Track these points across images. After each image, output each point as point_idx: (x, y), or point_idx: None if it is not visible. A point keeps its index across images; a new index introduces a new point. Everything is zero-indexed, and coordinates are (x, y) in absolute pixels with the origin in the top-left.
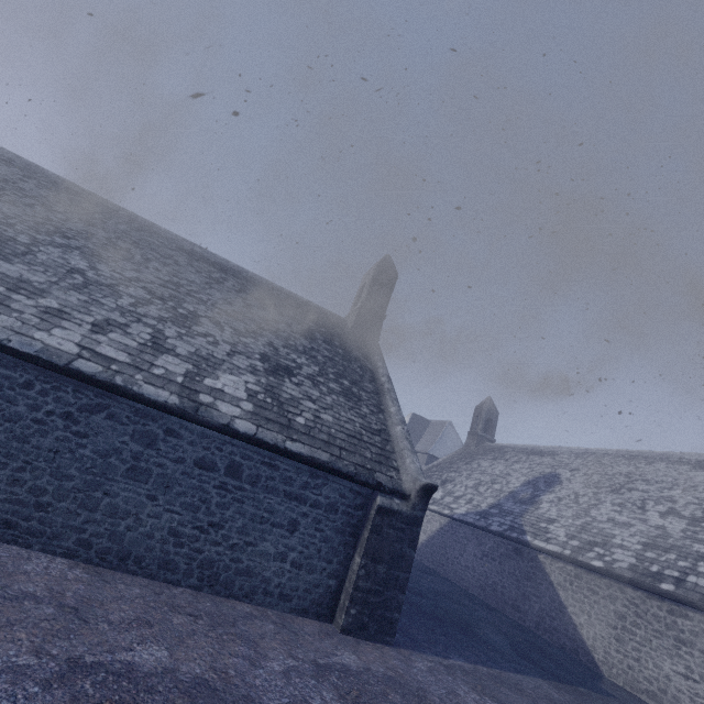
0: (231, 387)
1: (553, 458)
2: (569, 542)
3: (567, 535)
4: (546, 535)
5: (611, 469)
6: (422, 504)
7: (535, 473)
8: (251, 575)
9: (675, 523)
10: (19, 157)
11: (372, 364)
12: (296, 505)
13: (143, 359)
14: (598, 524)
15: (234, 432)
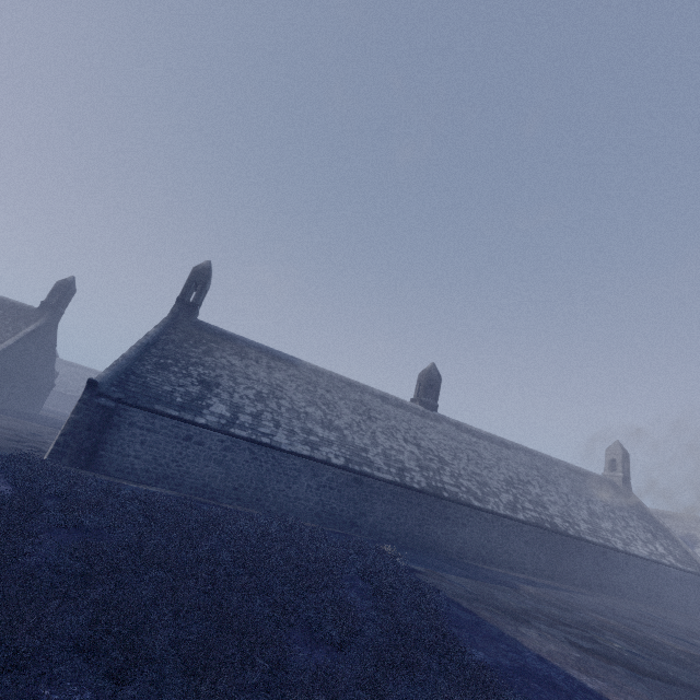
0: (662, 550)
1: (682, 522)
2: None
3: None
4: None
5: None
6: None
7: (678, 533)
8: (691, 608)
9: None
10: (512, 442)
11: (647, 511)
12: (693, 586)
13: (649, 548)
14: None
15: (680, 569)
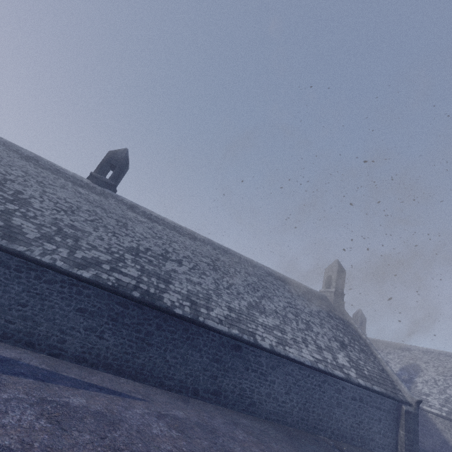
0: (344, 361)
1: (410, 352)
2: (442, 408)
3: (439, 404)
4: (428, 403)
5: (446, 364)
6: (417, 407)
7: (404, 362)
8: (373, 440)
9: None
10: (204, 237)
11: (353, 326)
12: (379, 411)
13: (322, 355)
14: None
15: (361, 385)
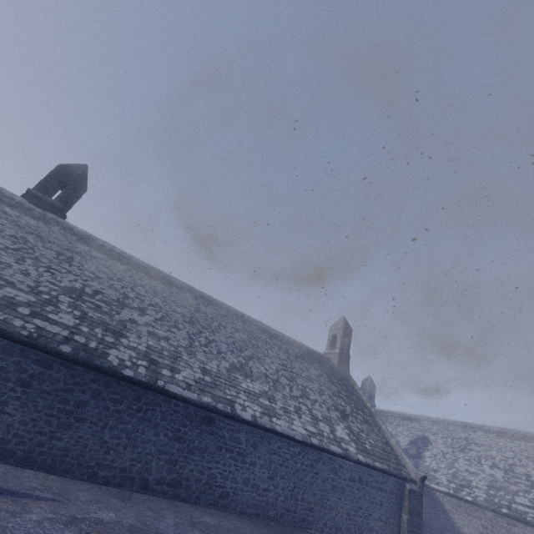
0: (343, 434)
1: (419, 423)
2: (450, 485)
3: (447, 480)
4: (436, 480)
5: (455, 434)
6: (422, 485)
7: (413, 435)
8: (372, 530)
9: (498, 472)
10: (184, 283)
11: (357, 393)
12: (380, 493)
13: (318, 428)
14: (461, 473)
15: (360, 462)
